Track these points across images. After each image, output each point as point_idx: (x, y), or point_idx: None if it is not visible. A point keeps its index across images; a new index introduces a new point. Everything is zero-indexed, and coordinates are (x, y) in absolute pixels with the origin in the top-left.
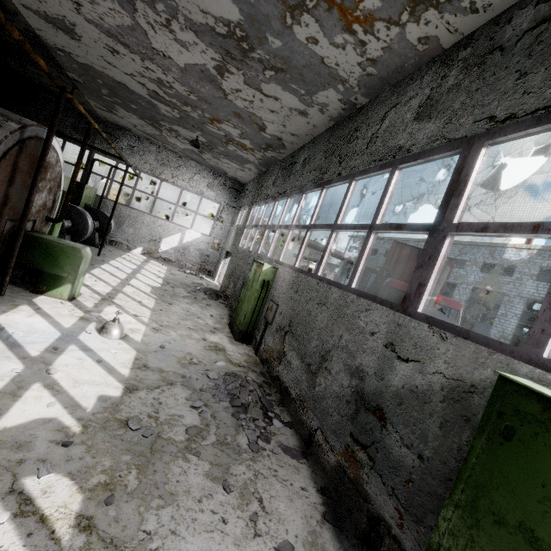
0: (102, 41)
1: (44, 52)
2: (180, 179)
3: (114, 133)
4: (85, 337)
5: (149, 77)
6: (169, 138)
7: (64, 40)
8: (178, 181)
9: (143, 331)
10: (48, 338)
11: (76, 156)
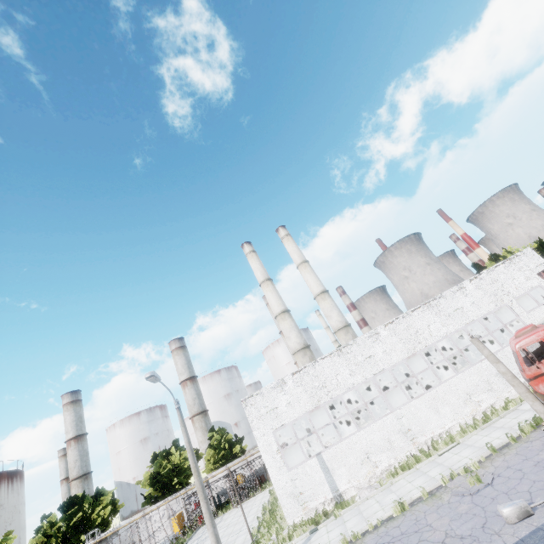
0: None
1: None
2: None
3: None
4: None
5: None
6: None
7: None
8: None
9: None
10: None
11: None
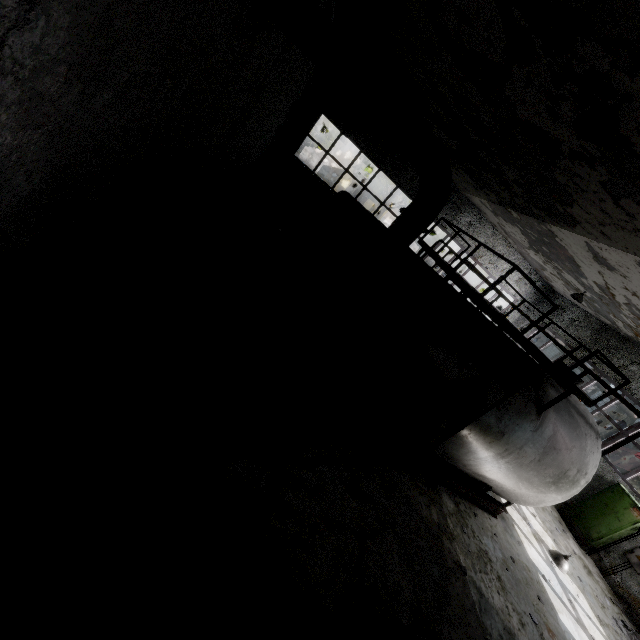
0: (634, 291)
1: (518, 207)
2: (494, 267)
3: (462, 207)
4: (559, 574)
5: (632, 303)
6: (531, 252)
7: (576, 247)
8: (491, 268)
9: (557, 550)
10: (558, 585)
11: (382, 180)
